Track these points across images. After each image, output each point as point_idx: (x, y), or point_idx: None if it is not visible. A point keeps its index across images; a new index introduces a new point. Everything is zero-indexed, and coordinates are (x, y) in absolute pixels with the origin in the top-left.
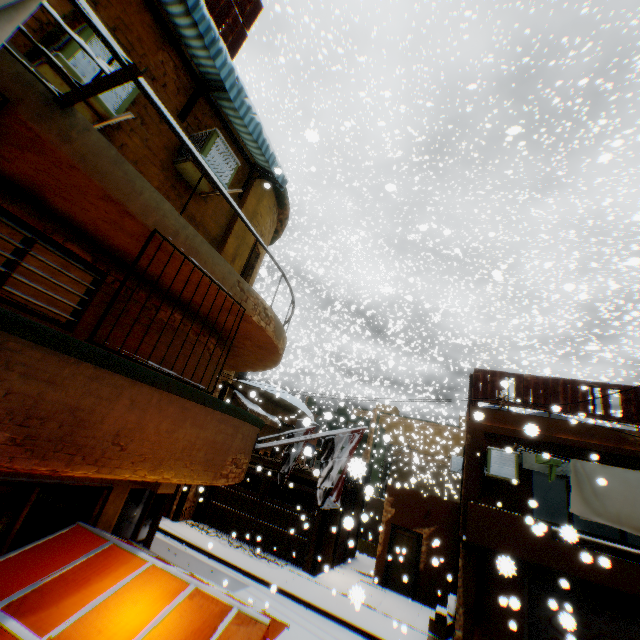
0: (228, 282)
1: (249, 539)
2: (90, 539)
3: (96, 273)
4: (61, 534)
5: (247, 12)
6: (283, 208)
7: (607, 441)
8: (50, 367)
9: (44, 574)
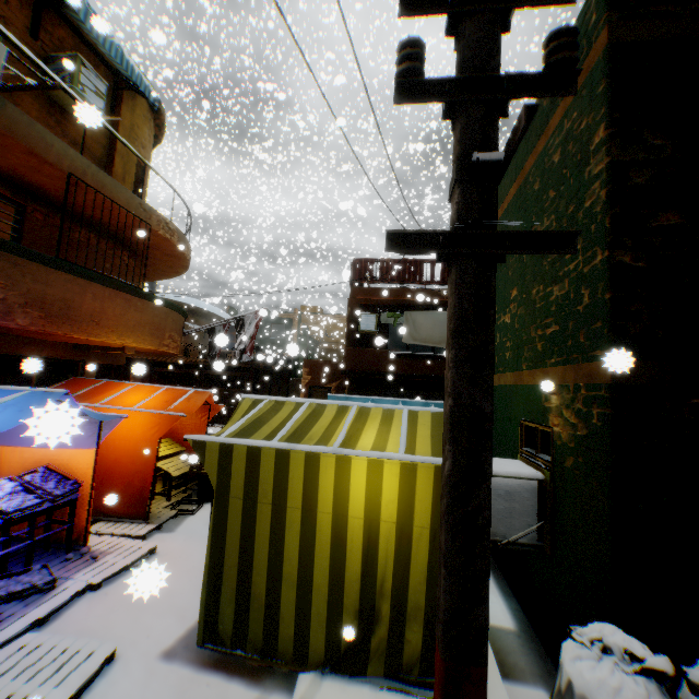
0: (133, 205)
1: None
2: (91, 381)
3: (18, 206)
4: (70, 382)
5: None
6: (158, 114)
7: (431, 298)
8: (44, 275)
9: (75, 393)
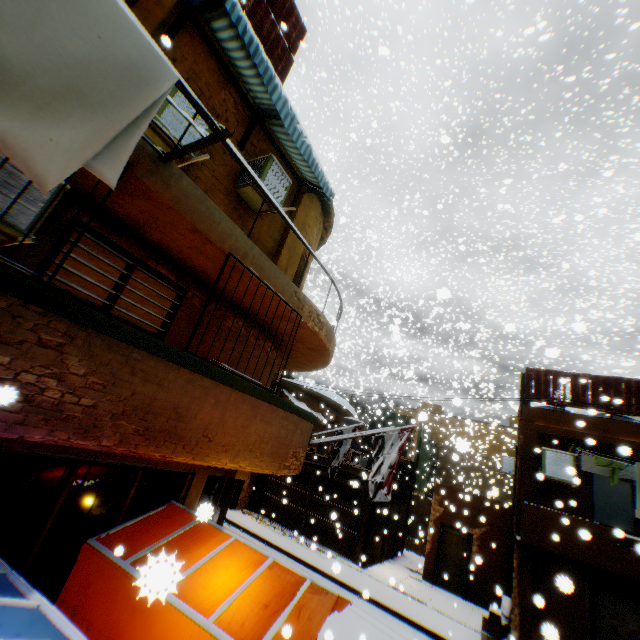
0: (287, 293)
1: (300, 530)
2: (183, 515)
3: (178, 290)
4: (161, 510)
5: (293, 39)
6: (328, 217)
7: None
8: (159, 373)
9: (154, 540)
